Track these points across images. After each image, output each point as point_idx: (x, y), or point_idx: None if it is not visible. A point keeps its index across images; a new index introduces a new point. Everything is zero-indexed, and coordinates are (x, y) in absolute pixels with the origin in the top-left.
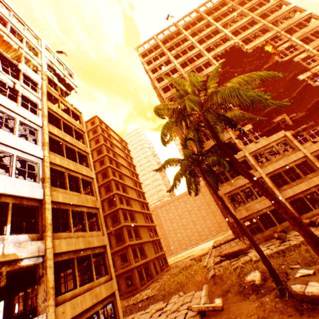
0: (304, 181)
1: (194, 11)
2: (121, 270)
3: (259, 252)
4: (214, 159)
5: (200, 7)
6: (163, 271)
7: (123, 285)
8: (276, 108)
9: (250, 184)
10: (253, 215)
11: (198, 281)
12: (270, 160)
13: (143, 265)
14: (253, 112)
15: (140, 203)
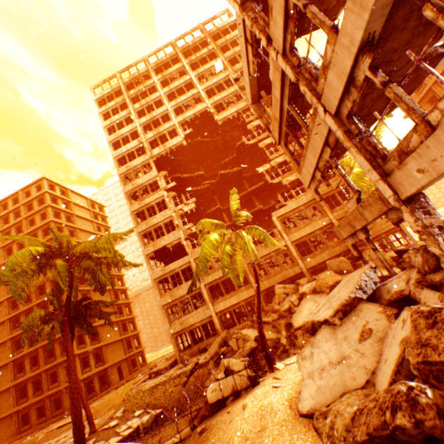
0: (237, 294)
1: (170, 45)
2: (65, 384)
3: (85, 409)
4: (57, 325)
5: (178, 39)
6: (133, 373)
7: (67, 401)
8: (252, 191)
9: (190, 294)
10: (187, 329)
11: (113, 405)
12: (213, 268)
13: (98, 374)
14: (238, 188)
15: (111, 292)
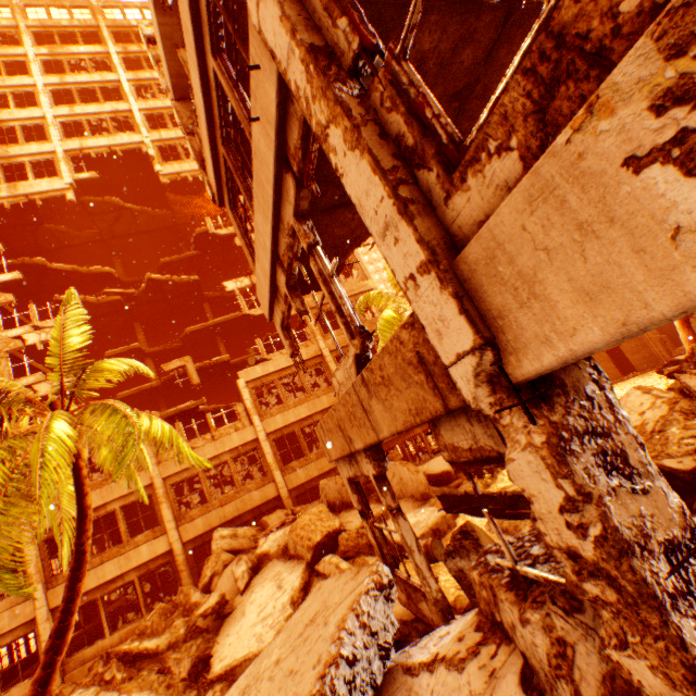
0: (124, 552)
1: (89, 6)
2: None
3: None
4: None
5: (109, 5)
6: None
7: None
8: (217, 326)
9: None
10: None
11: None
12: None
13: None
14: (194, 317)
15: None
